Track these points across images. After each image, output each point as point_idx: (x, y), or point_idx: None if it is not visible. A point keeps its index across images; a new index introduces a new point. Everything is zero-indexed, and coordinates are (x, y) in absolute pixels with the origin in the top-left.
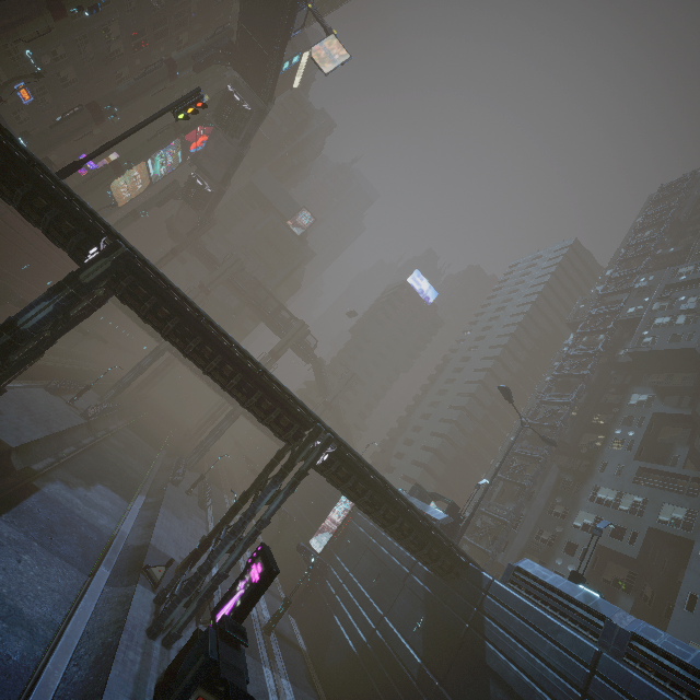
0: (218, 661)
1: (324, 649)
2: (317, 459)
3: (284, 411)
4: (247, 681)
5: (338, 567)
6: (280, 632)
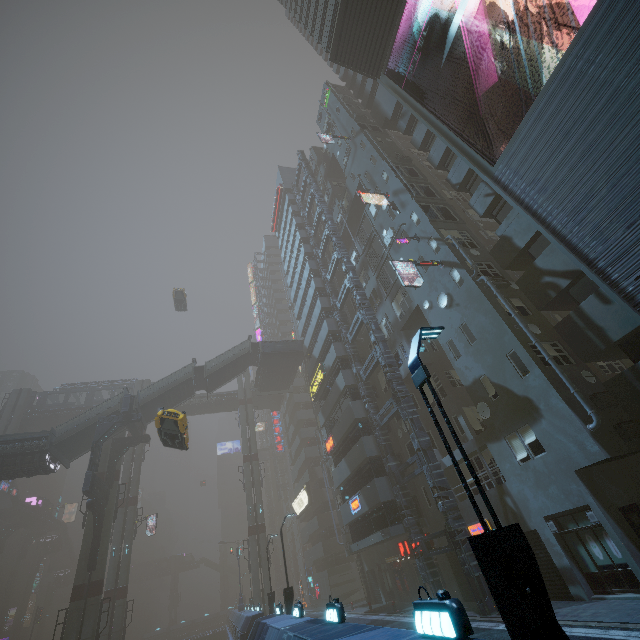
0: None
1: None
2: None
3: None
4: None
5: None
6: None
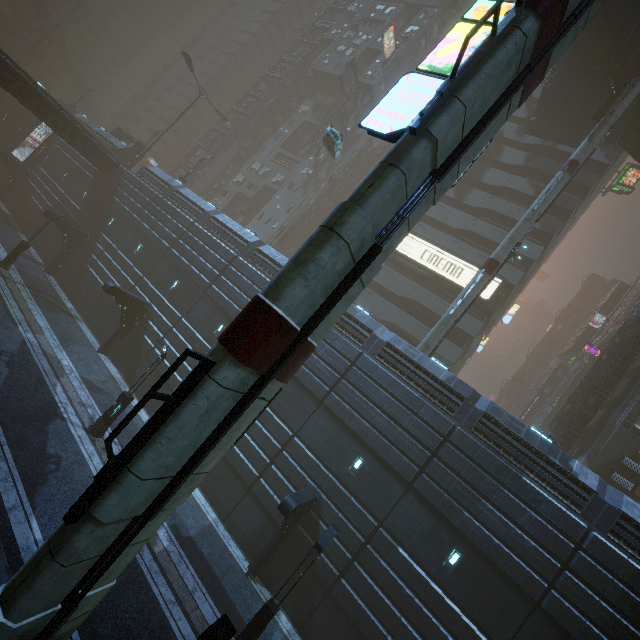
0: None
1: (23, 213)
2: None
3: None
4: None
5: (38, 171)
6: None
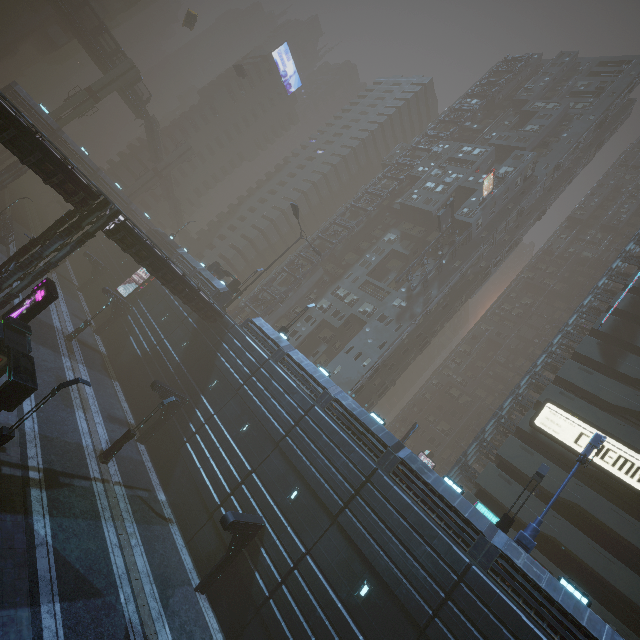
0: (4, 338)
1: (119, 354)
2: (106, 226)
3: (69, 179)
4: (30, 351)
5: (139, 308)
6: (83, 342)
